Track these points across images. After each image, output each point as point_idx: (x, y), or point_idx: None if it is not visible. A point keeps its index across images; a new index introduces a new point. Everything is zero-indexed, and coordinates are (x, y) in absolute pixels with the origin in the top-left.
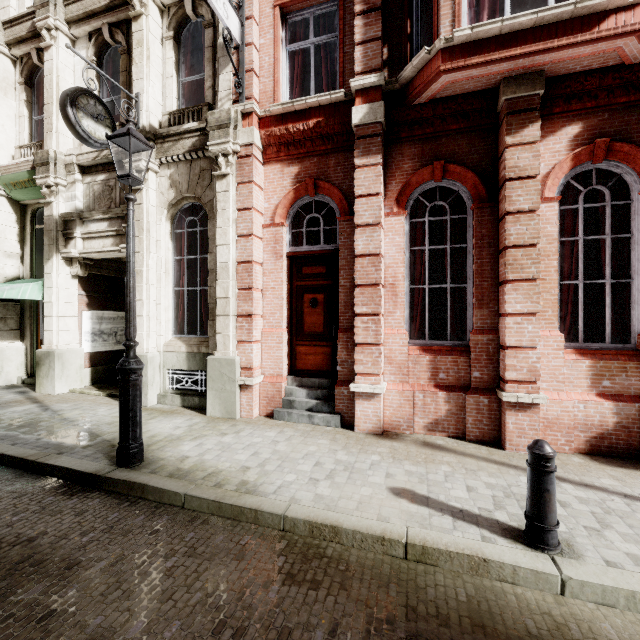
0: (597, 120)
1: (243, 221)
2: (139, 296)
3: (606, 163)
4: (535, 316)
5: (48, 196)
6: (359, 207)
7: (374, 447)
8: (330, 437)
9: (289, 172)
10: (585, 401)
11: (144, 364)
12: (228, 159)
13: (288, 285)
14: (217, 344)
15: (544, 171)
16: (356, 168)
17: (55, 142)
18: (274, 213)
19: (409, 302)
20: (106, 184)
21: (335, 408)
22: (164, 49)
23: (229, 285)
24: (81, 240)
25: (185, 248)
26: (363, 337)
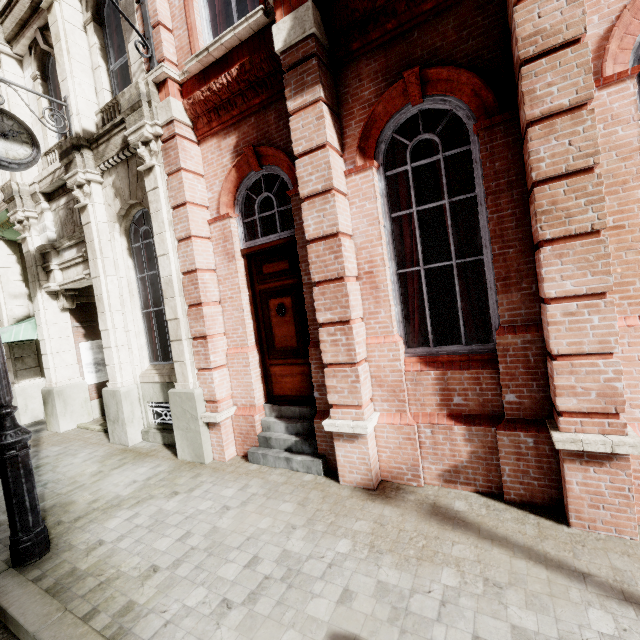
0: None
1: (179, 221)
2: (104, 326)
3: None
4: (604, 297)
5: (22, 232)
6: (302, 171)
7: (352, 520)
8: (300, 497)
9: (227, 145)
10: None
11: (30, 432)
12: (150, 147)
13: (249, 291)
14: (176, 375)
15: (601, 28)
16: (293, 115)
17: (19, 174)
18: (219, 203)
19: (399, 294)
20: (67, 207)
21: (317, 448)
22: (88, 37)
23: (176, 303)
24: (60, 271)
25: (144, 264)
26: (332, 355)
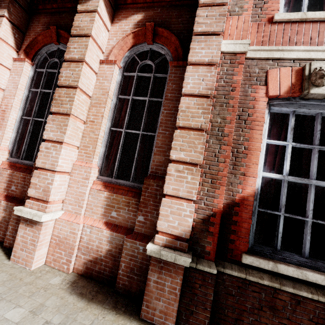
0: (153, 12)
1: None
2: None
3: (156, 45)
4: (62, 144)
5: None
6: None
7: None
8: None
9: None
10: (92, 226)
11: None
12: None
13: None
14: None
15: (115, 43)
16: None
17: None
18: None
19: (18, 128)
20: None
21: None
22: None
23: None
24: None
25: None
26: None
